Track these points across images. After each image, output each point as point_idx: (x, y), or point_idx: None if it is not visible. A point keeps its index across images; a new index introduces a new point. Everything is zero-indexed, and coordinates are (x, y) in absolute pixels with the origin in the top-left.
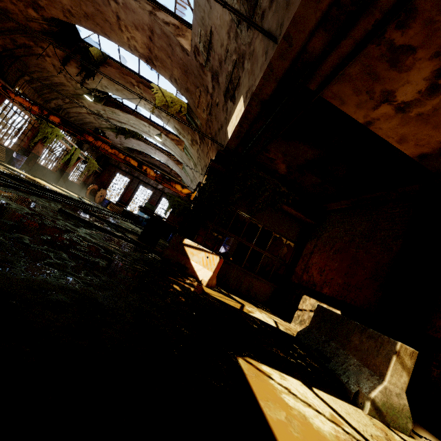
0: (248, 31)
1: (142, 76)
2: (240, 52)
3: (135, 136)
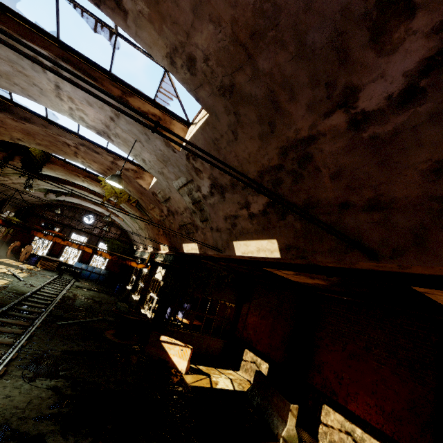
0: (201, 222)
1: (88, 171)
2: (194, 223)
3: (67, 194)
